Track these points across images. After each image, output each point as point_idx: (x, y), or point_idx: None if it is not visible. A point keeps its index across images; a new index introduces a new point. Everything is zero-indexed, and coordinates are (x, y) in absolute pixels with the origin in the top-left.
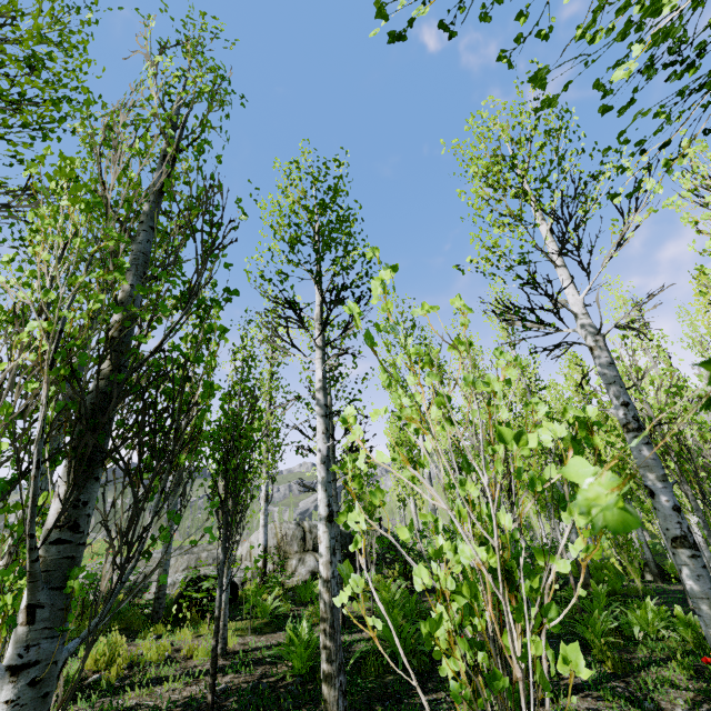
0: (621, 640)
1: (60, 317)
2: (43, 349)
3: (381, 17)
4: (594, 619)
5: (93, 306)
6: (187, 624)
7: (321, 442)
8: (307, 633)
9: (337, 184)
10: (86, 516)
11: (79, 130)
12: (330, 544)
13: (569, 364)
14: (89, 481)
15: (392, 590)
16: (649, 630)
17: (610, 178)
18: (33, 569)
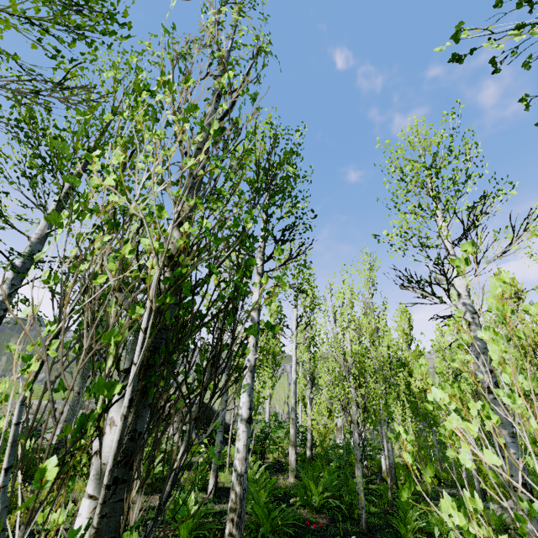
0: (426, 537)
1: (166, 237)
2: (152, 271)
3: (454, 38)
4: (409, 518)
5: (188, 229)
6: (79, 476)
7: (251, 353)
8: (193, 505)
9: (293, 149)
10: (138, 448)
11: (149, 48)
12: (247, 443)
13: (400, 315)
14: (144, 409)
15: (254, 469)
16: (442, 530)
17: (501, 201)
18: (101, 525)
